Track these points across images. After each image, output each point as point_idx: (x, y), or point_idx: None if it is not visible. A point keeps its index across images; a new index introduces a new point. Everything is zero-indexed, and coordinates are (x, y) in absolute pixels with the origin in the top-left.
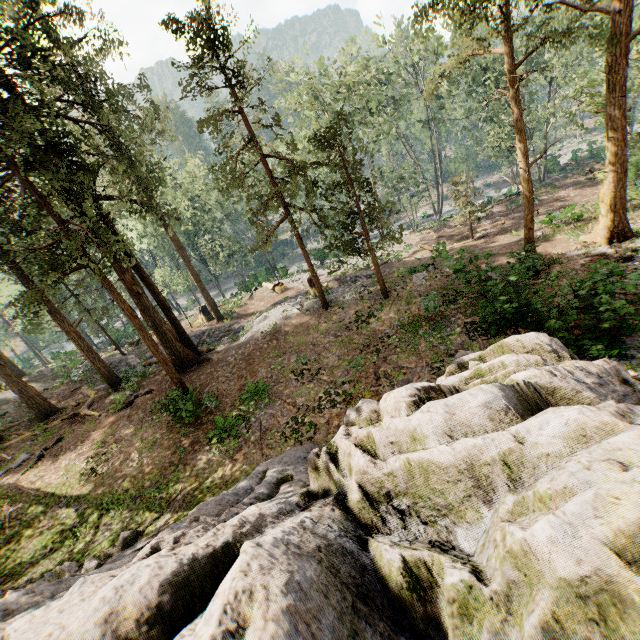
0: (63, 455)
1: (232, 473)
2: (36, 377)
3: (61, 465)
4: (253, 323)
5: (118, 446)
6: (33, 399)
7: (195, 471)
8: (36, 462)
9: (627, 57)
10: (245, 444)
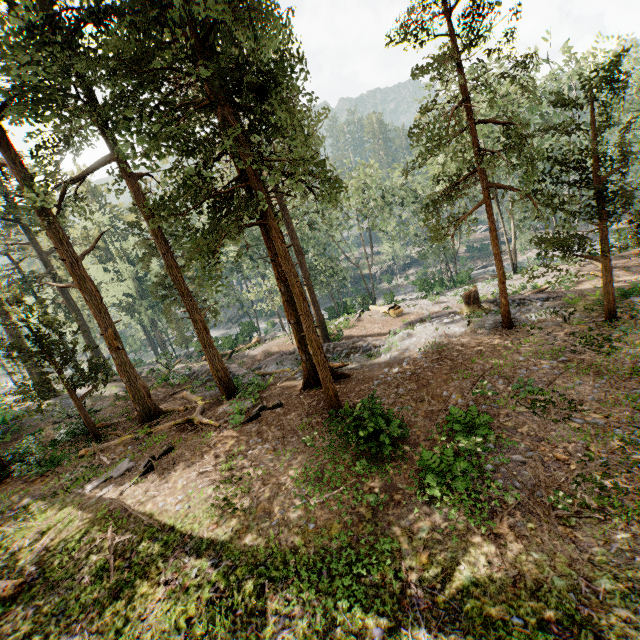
0: (177, 471)
1: (514, 563)
2: None
3: (177, 485)
4: (391, 340)
5: (256, 472)
6: (140, 395)
7: (418, 541)
8: (143, 474)
9: None
10: (500, 508)
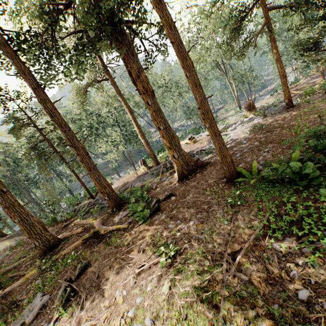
0: (106, 283)
1: None
2: (17, 233)
3: (115, 299)
4: None
5: (204, 247)
6: (35, 230)
7: None
8: (64, 304)
9: None
10: None
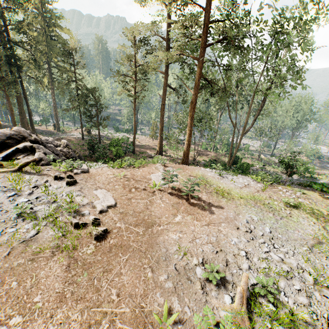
0: None
1: None
2: None
3: None
4: (61, 134)
5: None
6: None
7: None
8: None
9: (164, 109)
10: None
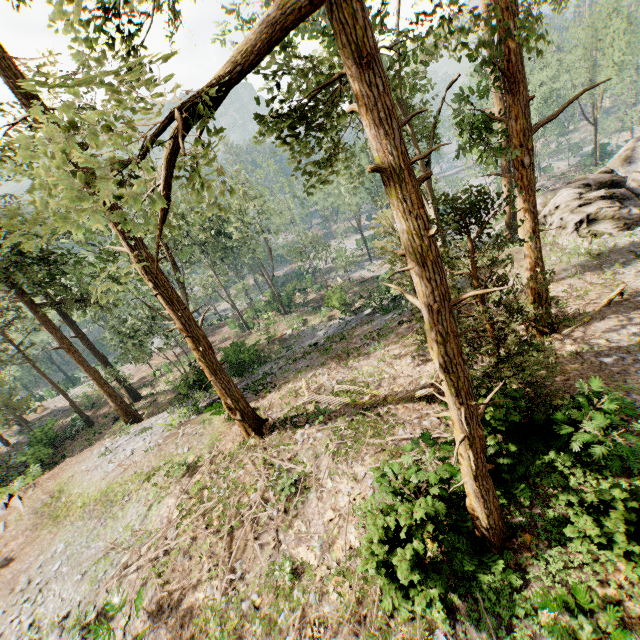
0: None
1: None
2: None
3: None
4: None
5: None
6: None
7: None
8: None
9: (86, 340)
10: None
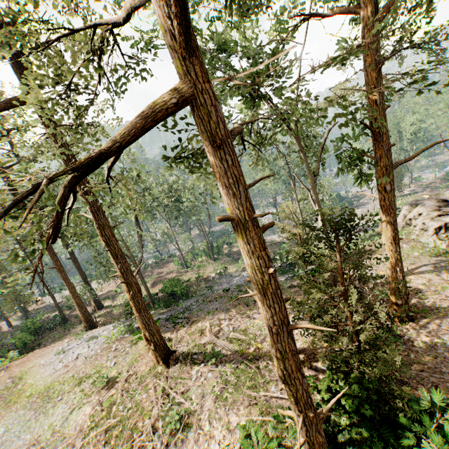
0: None
1: None
2: None
3: None
4: None
5: None
6: None
7: None
8: None
9: (75, 261)
10: None
